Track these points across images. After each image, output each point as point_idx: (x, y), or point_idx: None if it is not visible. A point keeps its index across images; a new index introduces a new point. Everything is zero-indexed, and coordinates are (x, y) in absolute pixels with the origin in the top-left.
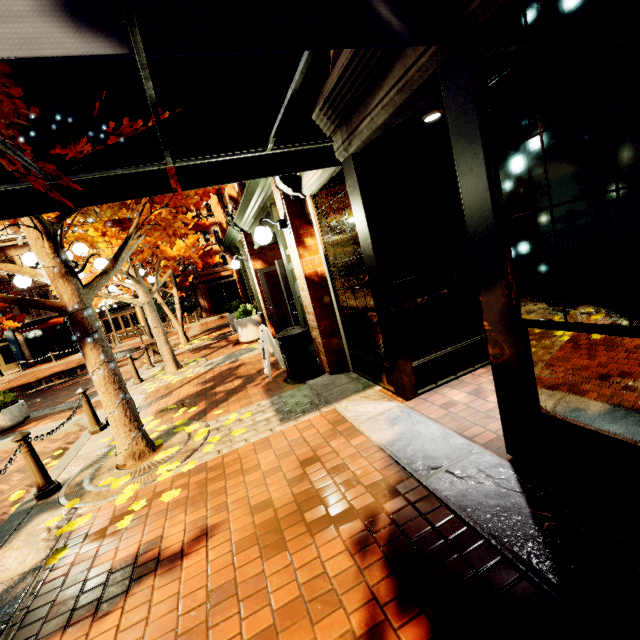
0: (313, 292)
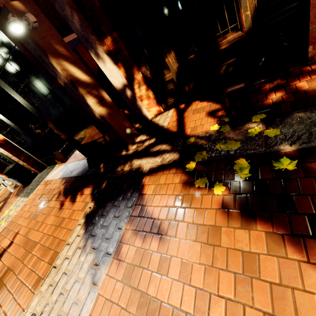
0: (5, 148)
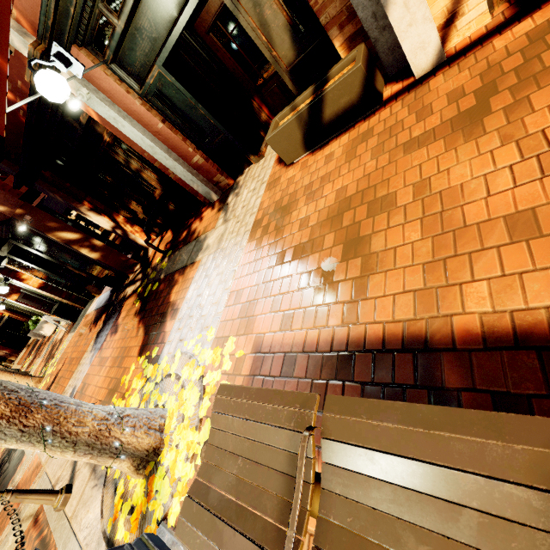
0: (47, 290)
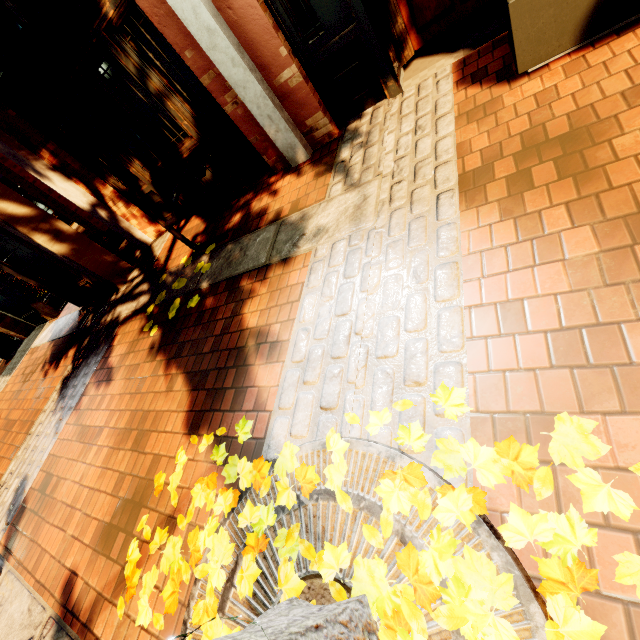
0: None
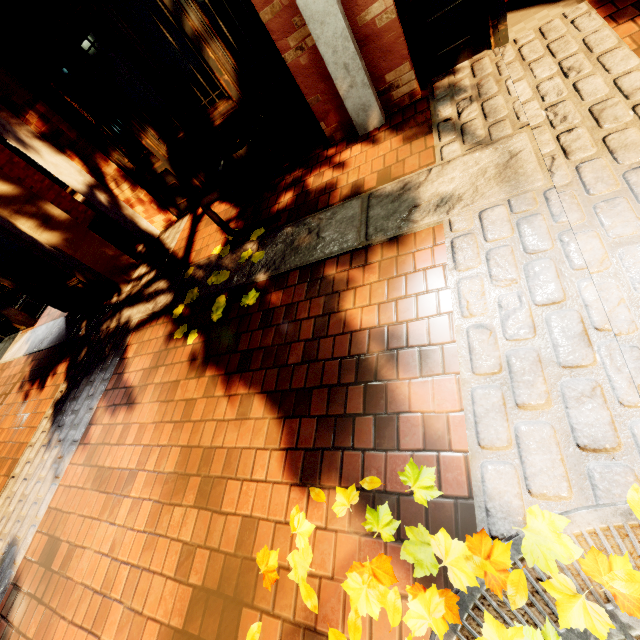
0: None
